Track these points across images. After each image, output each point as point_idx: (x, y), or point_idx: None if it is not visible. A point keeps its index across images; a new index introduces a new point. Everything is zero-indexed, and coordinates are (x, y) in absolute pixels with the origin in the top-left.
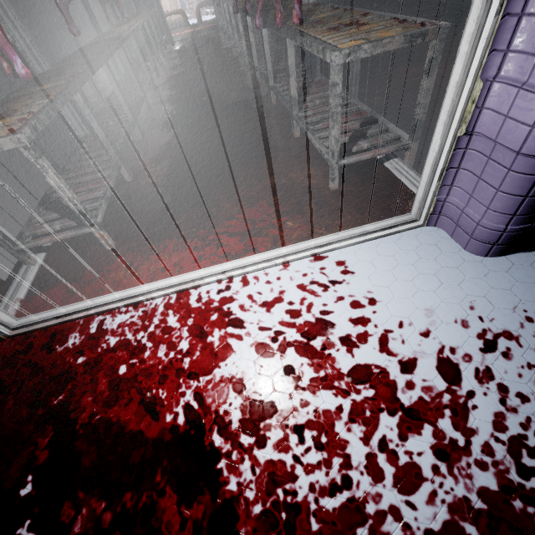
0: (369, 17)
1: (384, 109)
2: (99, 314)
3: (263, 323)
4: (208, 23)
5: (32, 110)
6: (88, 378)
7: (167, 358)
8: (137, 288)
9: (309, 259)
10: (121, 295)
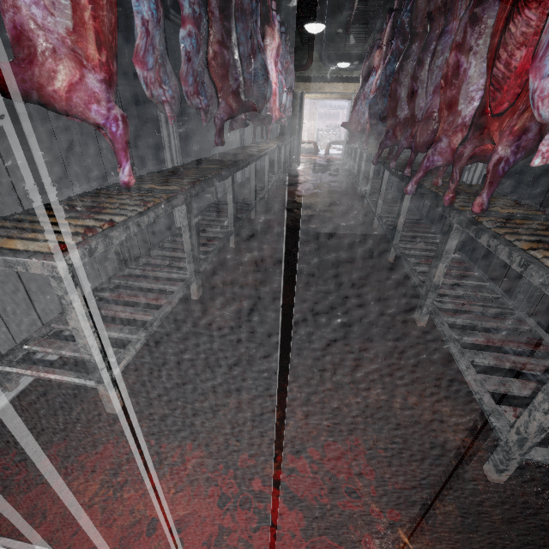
0: None
1: None
2: None
3: None
4: (334, 156)
5: (114, 218)
6: None
7: None
8: None
9: None
10: None
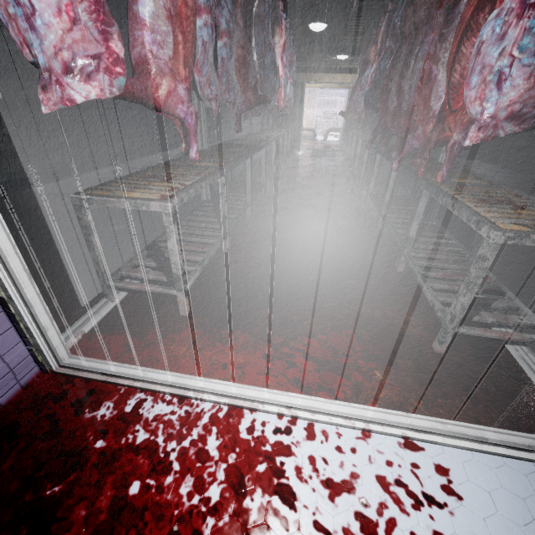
0: (525, 200)
1: (503, 277)
2: (142, 390)
3: (321, 517)
4: (331, 143)
5: (185, 182)
6: (95, 476)
7: (189, 501)
8: (192, 379)
9: (398, 440)
10: (173, 380)
